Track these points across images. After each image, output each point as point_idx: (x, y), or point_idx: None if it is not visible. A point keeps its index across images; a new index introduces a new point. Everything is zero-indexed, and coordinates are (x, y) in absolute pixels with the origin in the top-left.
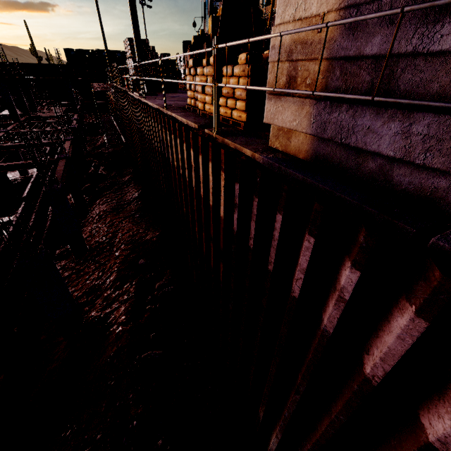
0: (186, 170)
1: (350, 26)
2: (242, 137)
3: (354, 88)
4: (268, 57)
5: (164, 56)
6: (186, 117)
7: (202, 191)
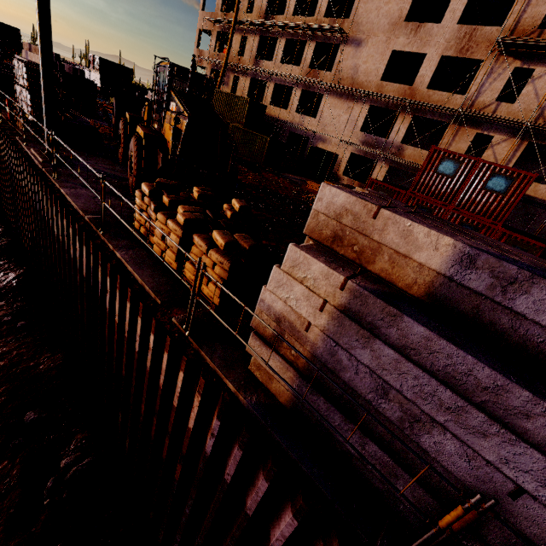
0: (137, 342)
1: (330, 349)
2: (219, 345)
3: (330, 388)
4: (246, 249)
5: (75, 71)
6: (139, 269)
7: (162, 383)
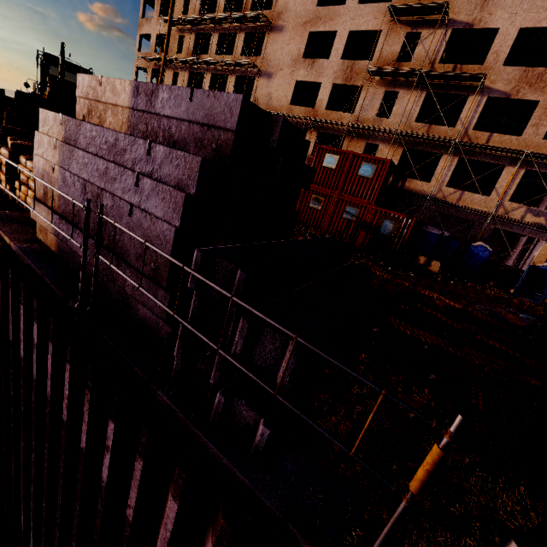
0: None
1: (64, 178)
2: (18, 225)
3: (69, 212)
4: None
5: None
6: None
7: None
